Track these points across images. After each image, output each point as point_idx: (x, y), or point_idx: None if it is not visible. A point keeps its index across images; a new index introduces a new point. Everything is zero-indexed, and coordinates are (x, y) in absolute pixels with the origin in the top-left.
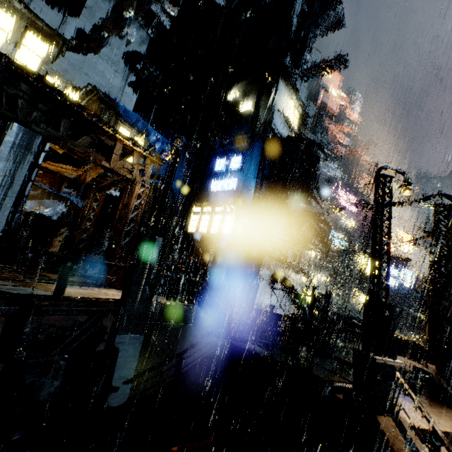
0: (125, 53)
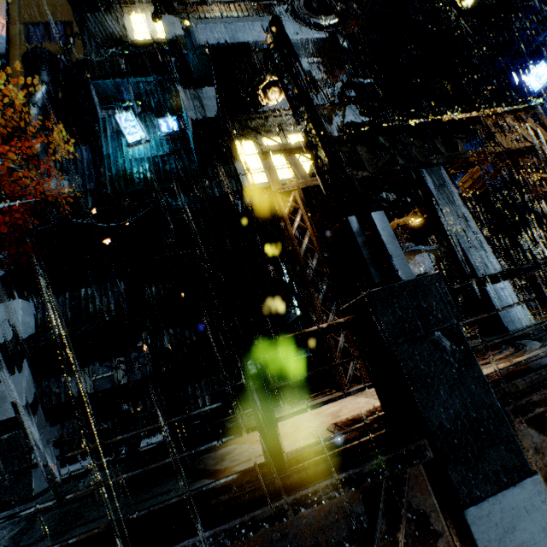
0: (337, 96)
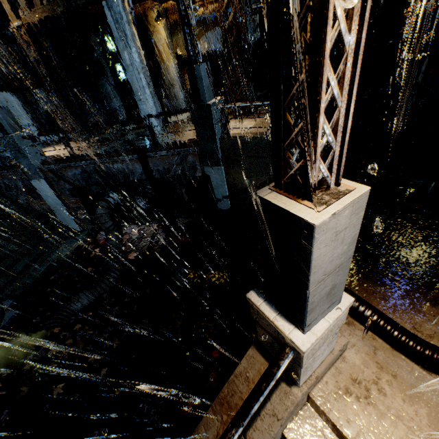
0: None
